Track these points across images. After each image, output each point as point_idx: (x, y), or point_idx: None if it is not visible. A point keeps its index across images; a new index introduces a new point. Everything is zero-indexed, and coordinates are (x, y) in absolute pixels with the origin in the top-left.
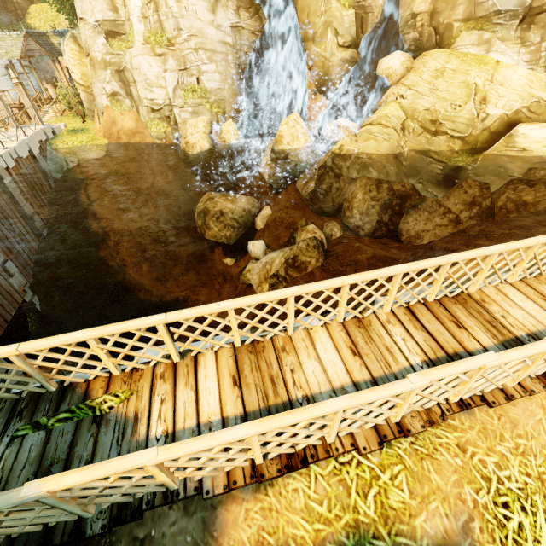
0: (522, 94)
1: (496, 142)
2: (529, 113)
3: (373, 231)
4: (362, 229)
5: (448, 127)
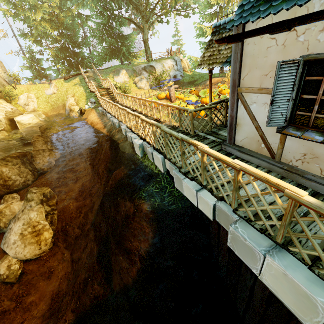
0: None
1: (14, 127)
2: (10, 115)
3: (34, 176)
4: (28, 180)
5: None
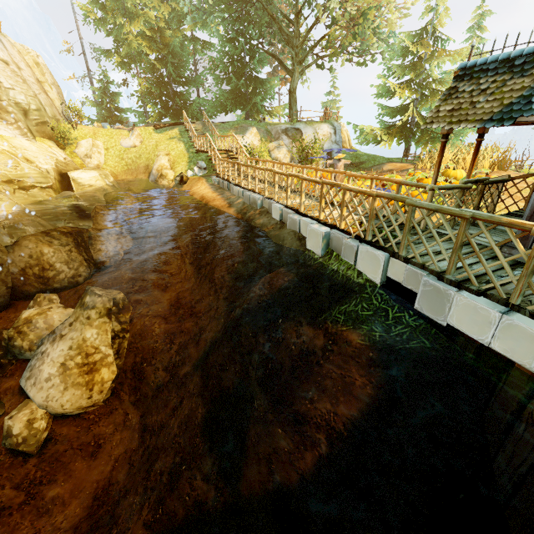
0: (45, 155)
1: (65, 187)
2: (62, 167)
3: (90, 270)
4: (78, 275)
5: (31, 182)
